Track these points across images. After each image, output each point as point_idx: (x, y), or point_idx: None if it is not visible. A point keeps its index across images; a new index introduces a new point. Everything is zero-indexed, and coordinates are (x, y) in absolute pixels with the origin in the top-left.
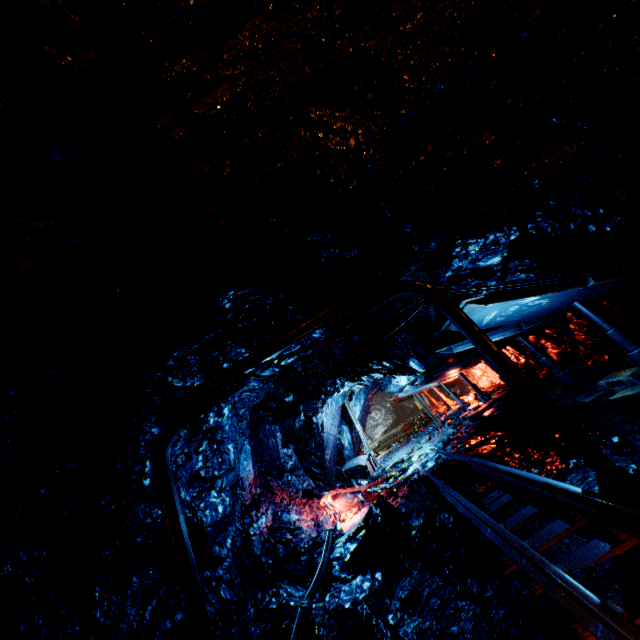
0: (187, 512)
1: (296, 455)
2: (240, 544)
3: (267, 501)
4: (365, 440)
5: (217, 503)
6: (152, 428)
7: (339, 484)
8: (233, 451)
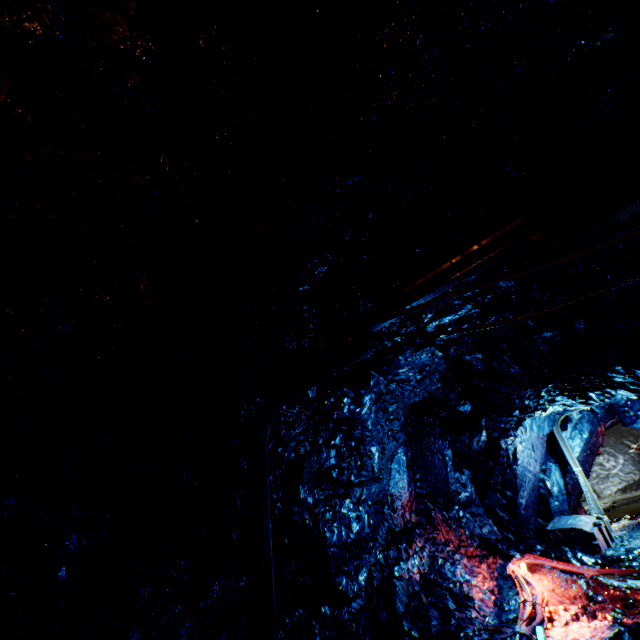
0: (306, 518)
1: (472, 485)
2: (377, 584)
3: (423, 536)
4: (589, 493)
5: (351, 518)
6: (256, 396)
7: (541, 547)
8: (378, 456)
